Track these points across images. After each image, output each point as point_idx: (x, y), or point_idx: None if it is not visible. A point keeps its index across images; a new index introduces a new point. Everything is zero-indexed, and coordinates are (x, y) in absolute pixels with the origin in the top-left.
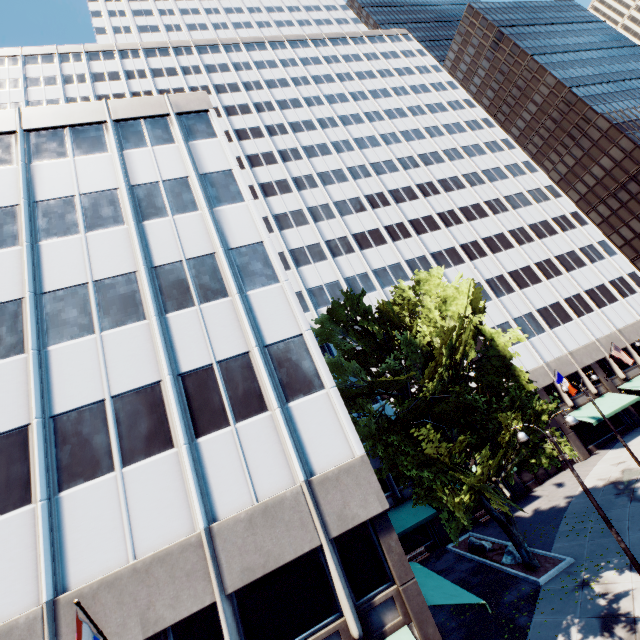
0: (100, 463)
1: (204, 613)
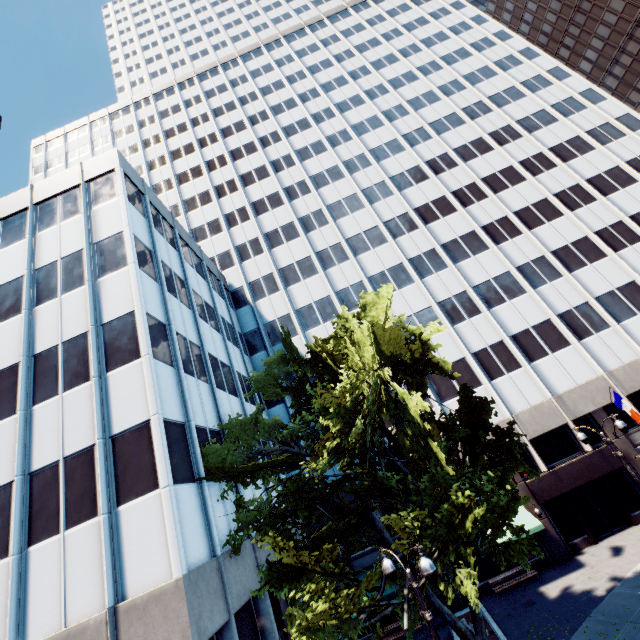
0: None
1: None
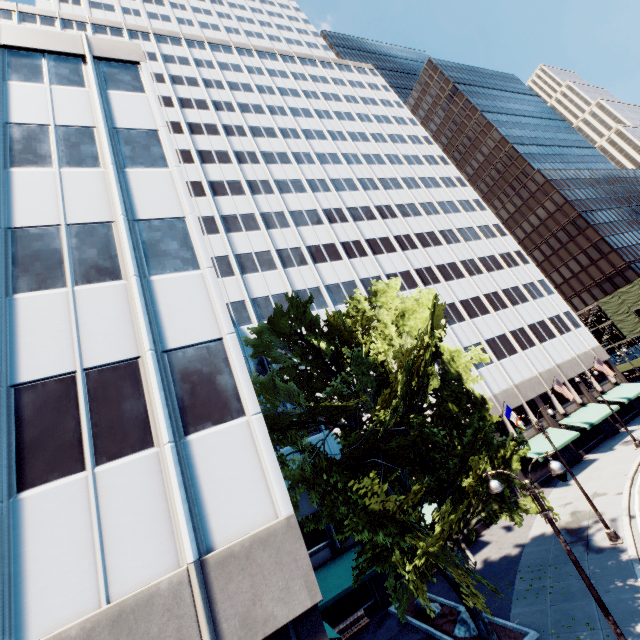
0: None
1: None
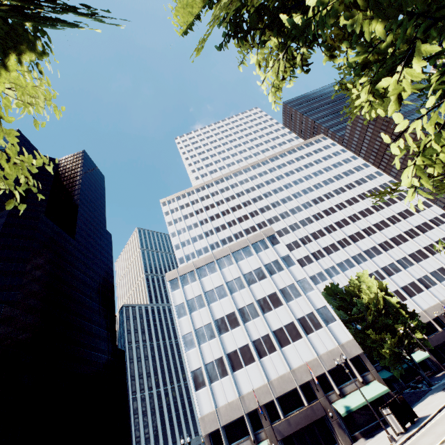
0: (287, 342)
1: (322, 376)
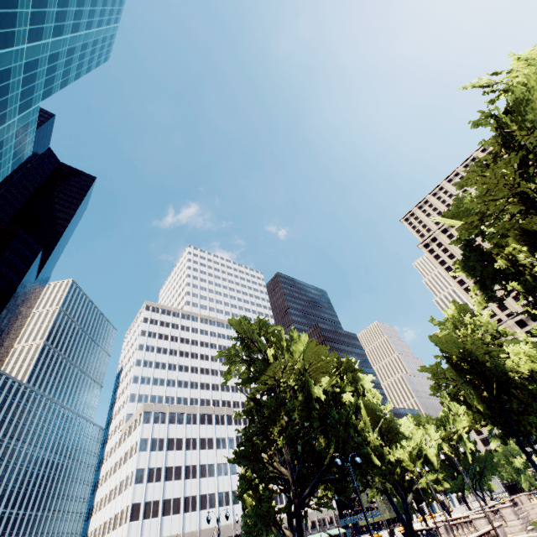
0: (206, 507)
1: None
